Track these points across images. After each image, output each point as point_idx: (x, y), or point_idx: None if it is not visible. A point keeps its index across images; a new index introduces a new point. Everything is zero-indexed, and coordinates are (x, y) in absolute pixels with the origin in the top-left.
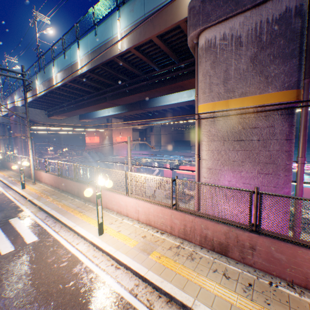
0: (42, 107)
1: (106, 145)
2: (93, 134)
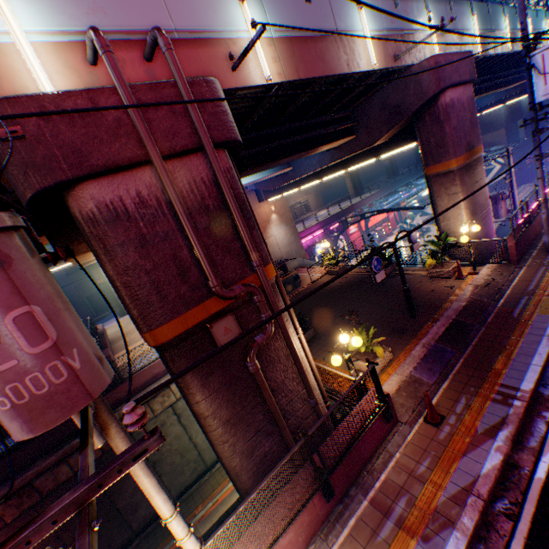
0: None
1: (278, 236)
2: None
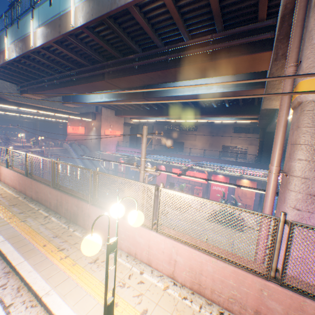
0: (13, 80)
1: (93, 137)
2: (77, 124)
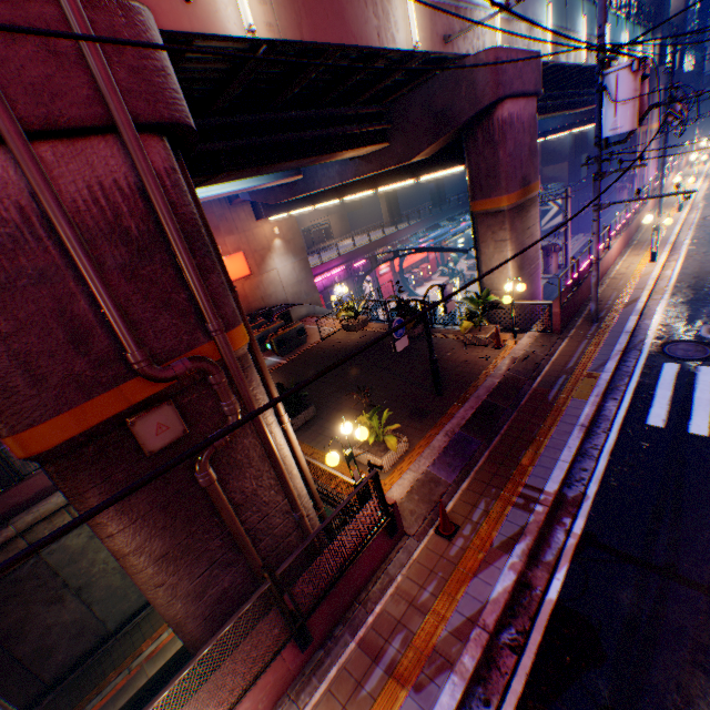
0: None
1: (282, 270)
2: None
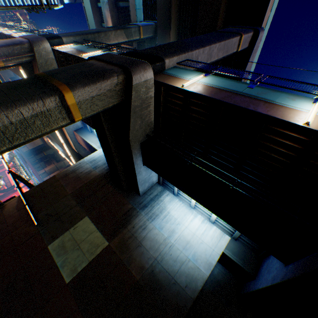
0: None
1: None
2: None
